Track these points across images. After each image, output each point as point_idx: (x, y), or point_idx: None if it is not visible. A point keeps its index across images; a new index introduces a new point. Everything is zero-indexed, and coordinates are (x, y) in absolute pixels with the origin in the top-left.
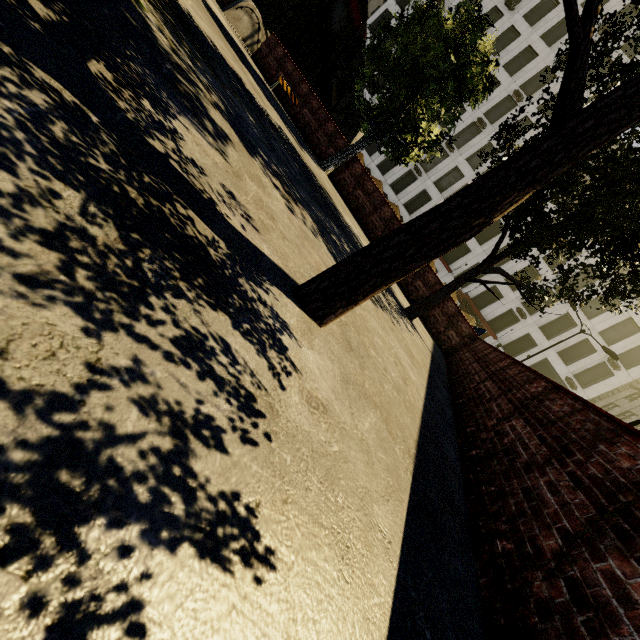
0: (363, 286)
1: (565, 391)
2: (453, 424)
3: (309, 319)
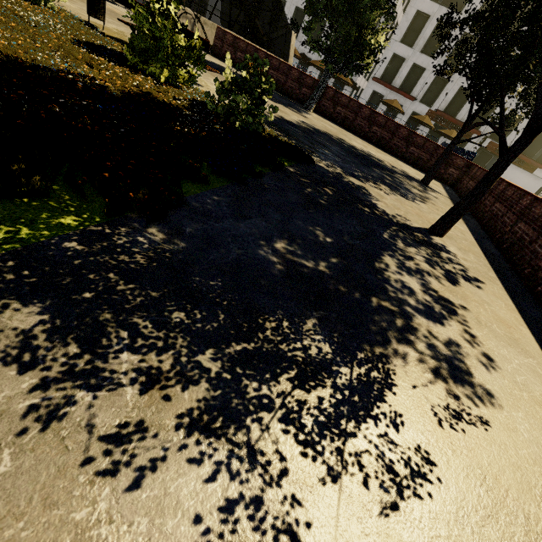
0: (454, 222)
1: (540, 200)
2: (487, 237)
3: (439, 238)
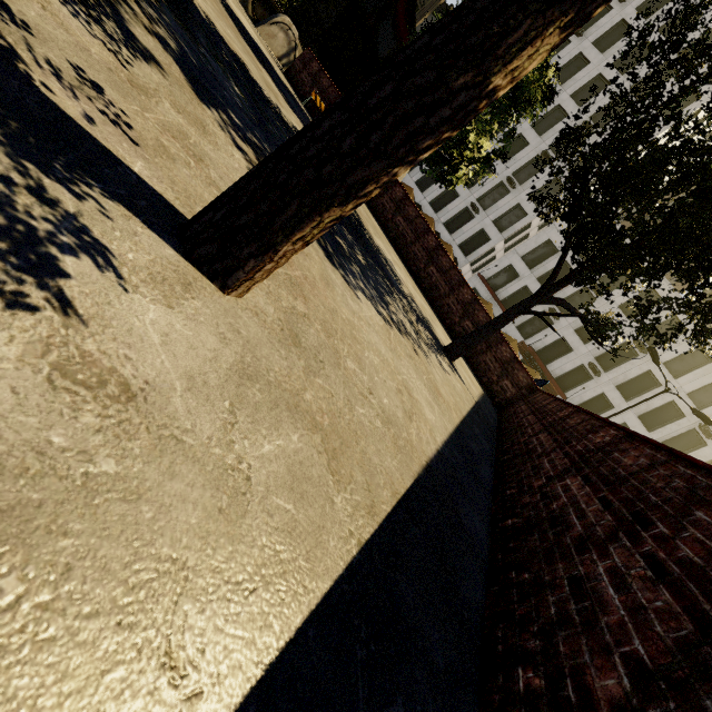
0: (280, 215)
1: (642, 439)
2: (490, 485)
3: (198, 274)
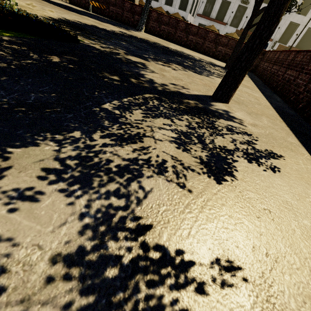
0: (238, 80)
1: None
2: (282, 101)
3: (224, 104)
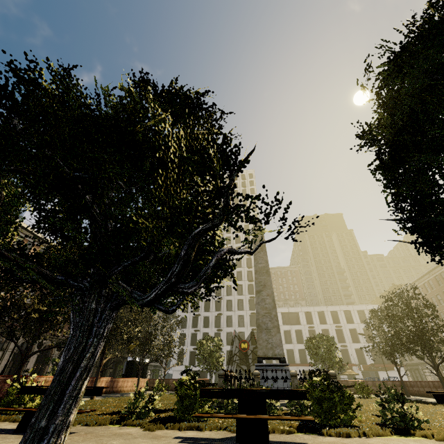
0: None
1: None
2: None
3: None
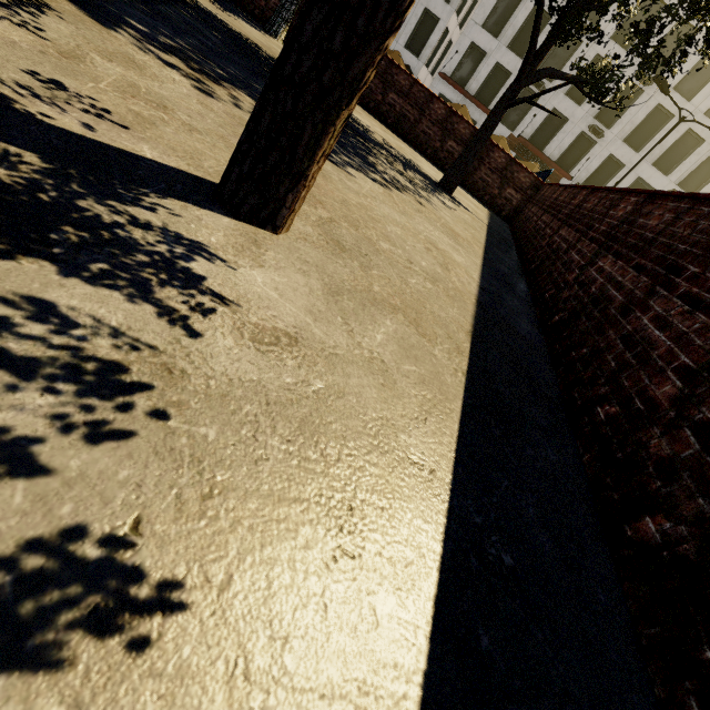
0: (299, 142)
1: (663, 195)
2: (528, 296)
3: (253, 229)
